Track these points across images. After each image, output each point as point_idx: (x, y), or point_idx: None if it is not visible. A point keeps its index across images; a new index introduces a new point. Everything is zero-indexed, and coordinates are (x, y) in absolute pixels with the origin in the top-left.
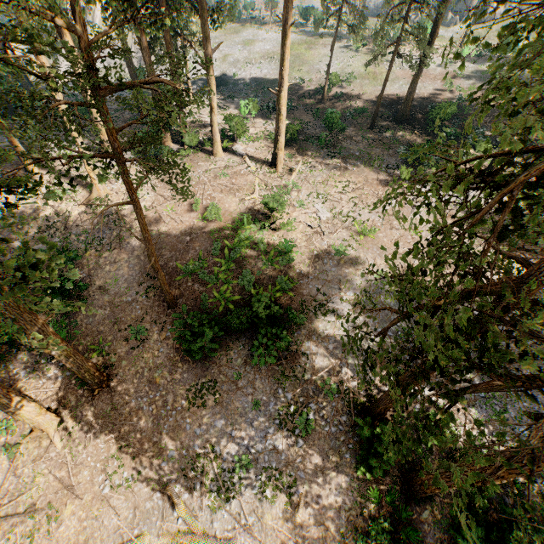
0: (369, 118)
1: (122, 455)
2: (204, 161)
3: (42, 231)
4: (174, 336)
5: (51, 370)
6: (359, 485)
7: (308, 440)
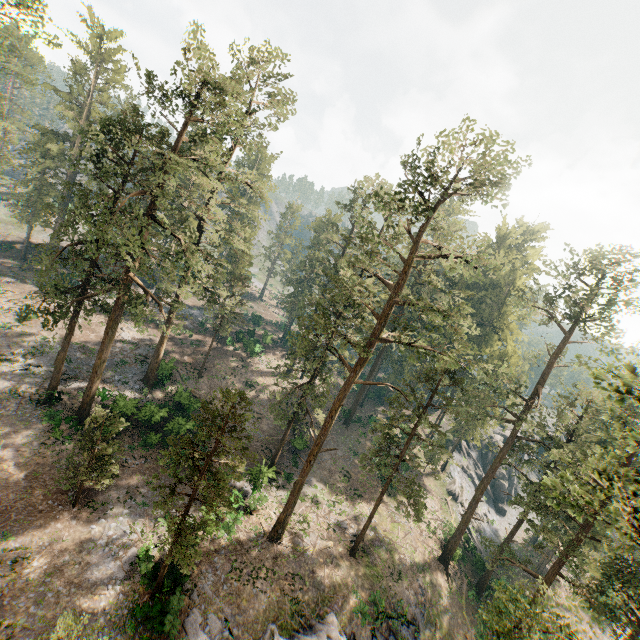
0: (20, 253)
1: None
2: None
3: None
4: None
5: None
6: (46, 429)
7: (1, 422)
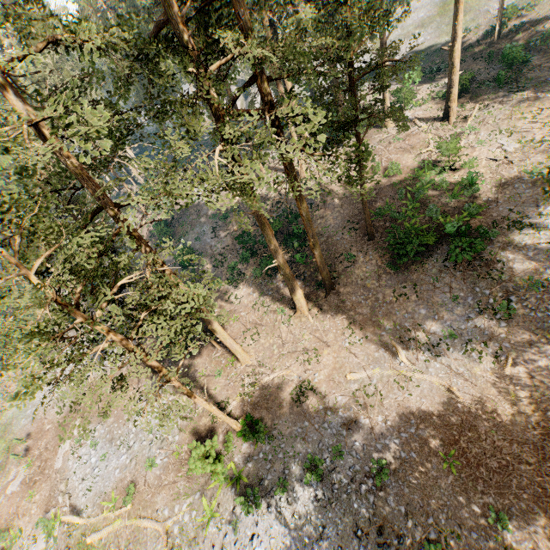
0: None
1: (353, 327)
2: (377, 134)
3: (274, 206)
4: (375, 258)
5: (297, 282)
6: None
7: (511, 322)
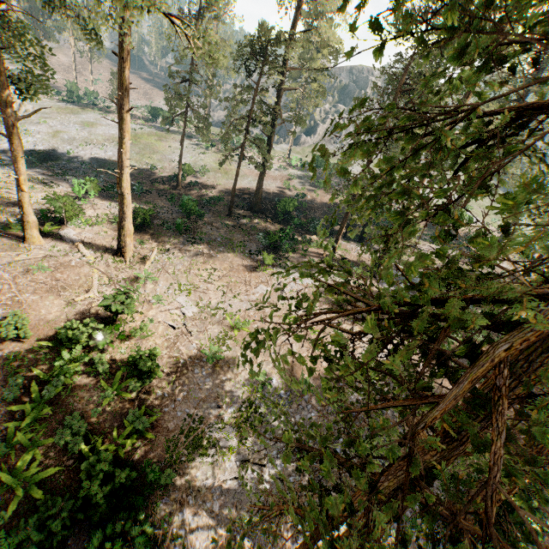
0: (226, 206)
1: None
2: (8, 249)
3: None
4: None
5: None
6: None
7: None
